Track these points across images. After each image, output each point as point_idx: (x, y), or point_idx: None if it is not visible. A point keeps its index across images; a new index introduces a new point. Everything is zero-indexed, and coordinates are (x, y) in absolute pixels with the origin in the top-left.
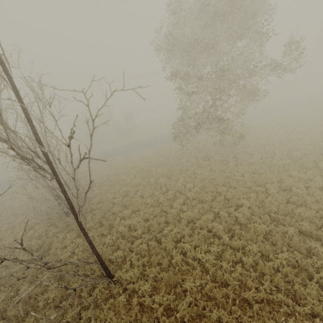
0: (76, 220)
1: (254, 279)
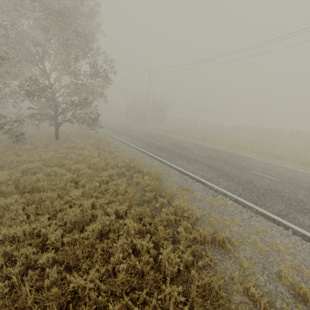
0: None
1: None
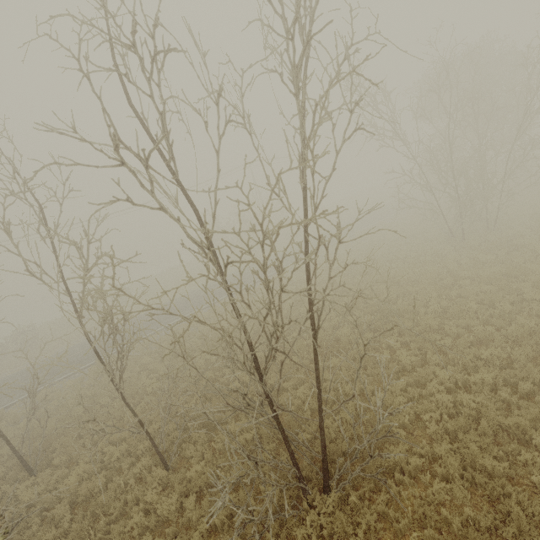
0: None
1: None
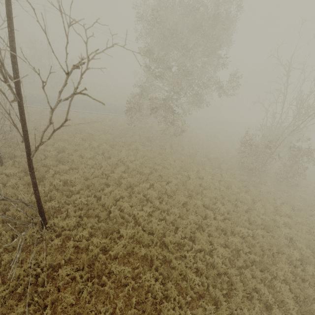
0: (28, 156)
1: (172, 230)
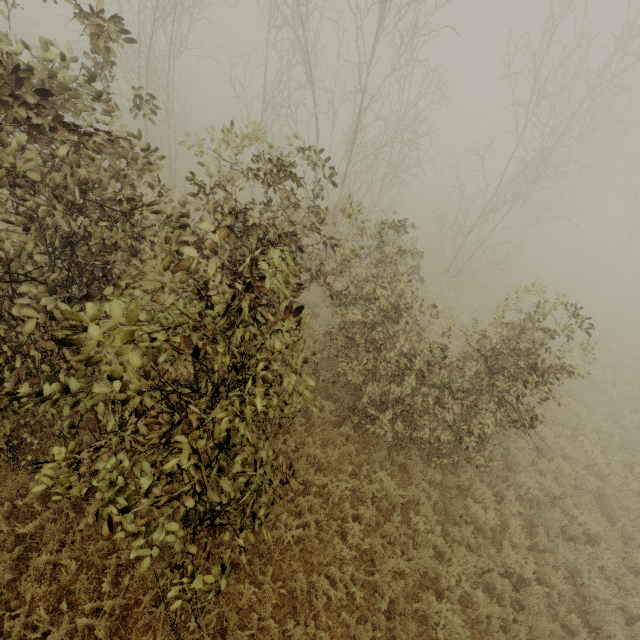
0: None
1: None
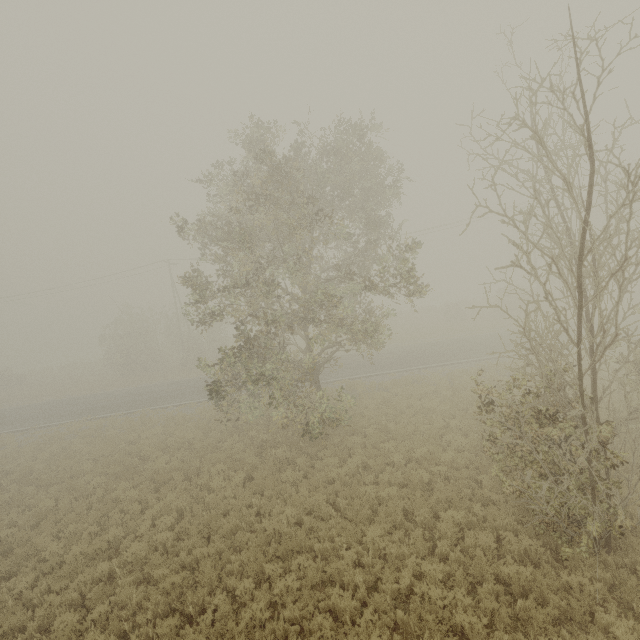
0: None
1: None
